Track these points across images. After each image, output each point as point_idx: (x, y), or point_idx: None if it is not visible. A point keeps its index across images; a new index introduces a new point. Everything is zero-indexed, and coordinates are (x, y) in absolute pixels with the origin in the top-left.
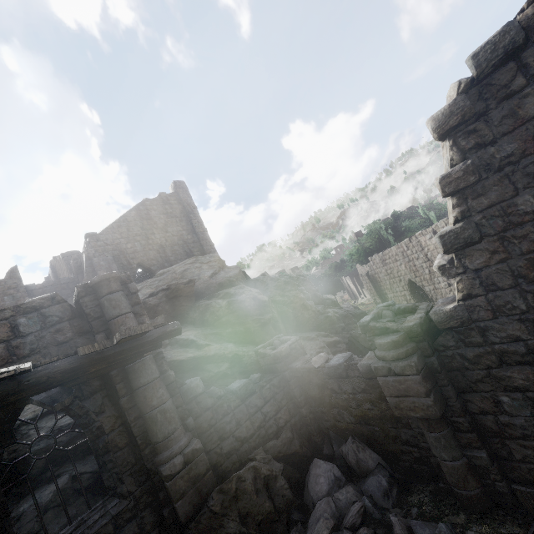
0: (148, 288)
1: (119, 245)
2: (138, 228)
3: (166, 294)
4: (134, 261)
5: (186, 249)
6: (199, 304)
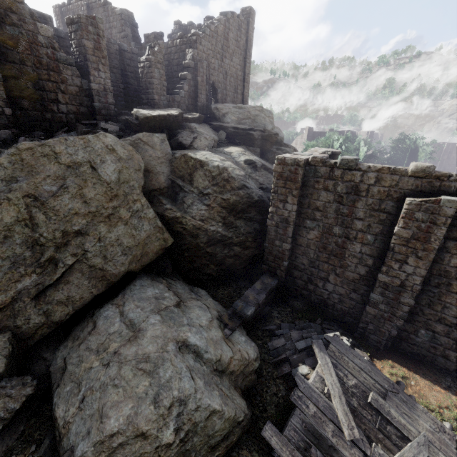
0: (233, 115)
1: (209, 57)
2: (221, 45)
3: (263, 135)
4: (212, 78)
5: (236, 84)
6: (276, 152)
